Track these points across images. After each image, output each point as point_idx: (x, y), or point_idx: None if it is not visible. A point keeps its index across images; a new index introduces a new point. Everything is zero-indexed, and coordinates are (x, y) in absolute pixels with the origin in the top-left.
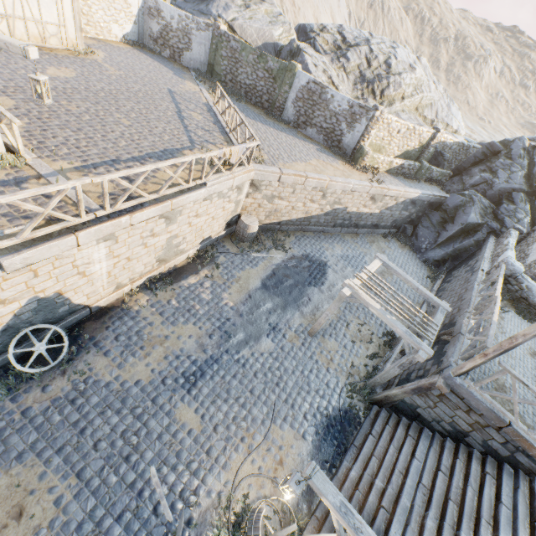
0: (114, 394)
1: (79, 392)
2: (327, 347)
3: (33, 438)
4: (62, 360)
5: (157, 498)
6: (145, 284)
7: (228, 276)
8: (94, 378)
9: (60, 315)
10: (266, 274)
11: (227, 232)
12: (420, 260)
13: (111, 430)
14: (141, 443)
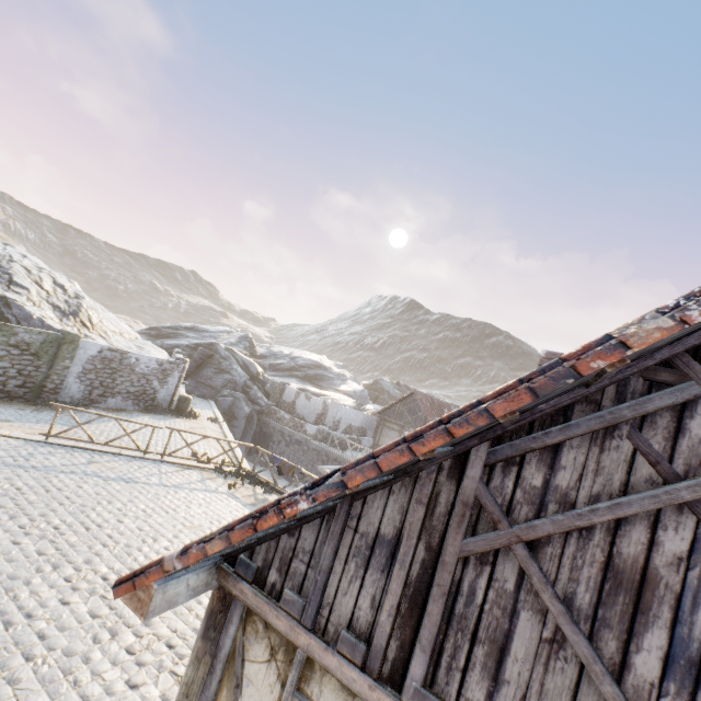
0: None
1: None
2: None
3: None
4: None
5: None
6: None
7: None
8: None
9: None
10: None
11: None
12: None
13: None
14: None
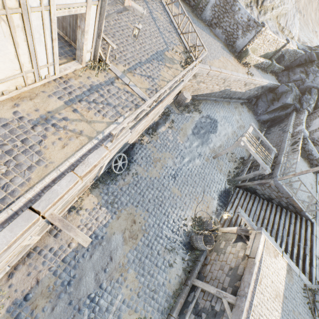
0: (149, 182)
1: (136, 181)
2: (219, 164)
3: (128, 198)
4: (125, 168)
5: (173, 218)
6: (144, 131)
7: (177, 127)
8: (139, 176)
9: (123, 148)
10: (193, 126)
11: (173, 100)
12: (256, 120)
13: (152, 195)
14: (163, 200)
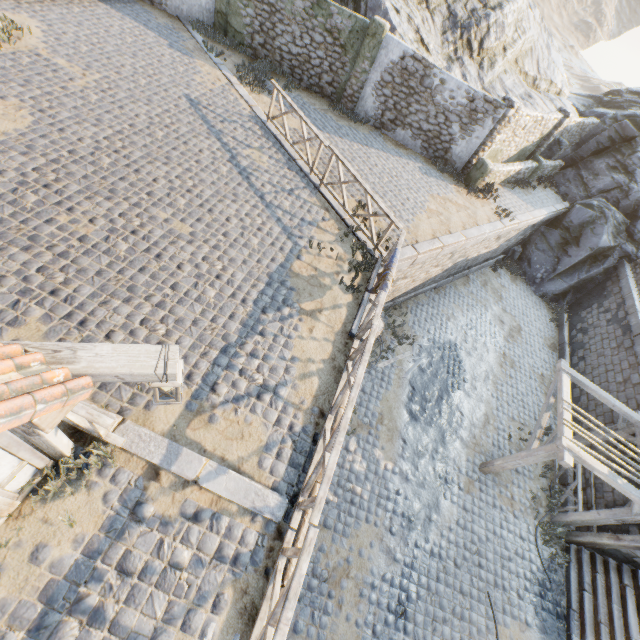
0: None
1: None
2: (502, 482)
3: None
4: None
5: None
6: None
7: (369, 419)
8: None
9: None
10: (406, 393)
11: None
12: (536, 295)
13: None
14: None
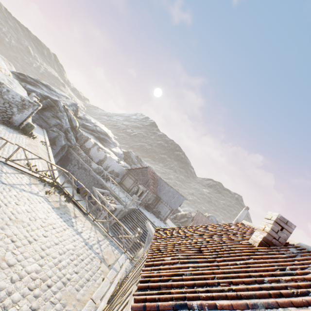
0: None
1: None
2: None
3: None
4: None
5: None
6: None
7: None
8: None
9: None
10: None
11: None
12: None
13: None
14: None
